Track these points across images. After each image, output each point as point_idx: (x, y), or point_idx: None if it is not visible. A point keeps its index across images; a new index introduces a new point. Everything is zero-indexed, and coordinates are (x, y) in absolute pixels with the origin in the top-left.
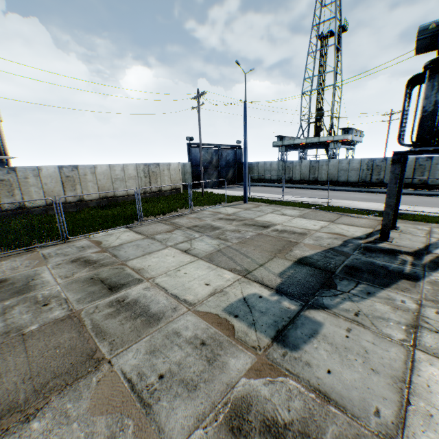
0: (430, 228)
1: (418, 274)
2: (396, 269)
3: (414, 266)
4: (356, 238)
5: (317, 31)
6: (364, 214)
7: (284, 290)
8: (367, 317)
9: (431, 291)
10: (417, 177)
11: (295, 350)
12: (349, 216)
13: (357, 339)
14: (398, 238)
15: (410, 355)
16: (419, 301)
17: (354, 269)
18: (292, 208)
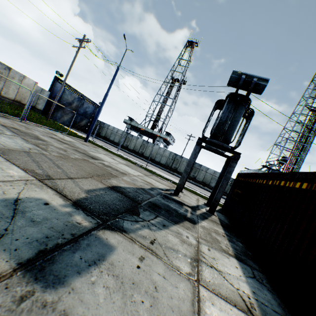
0: (198, 198)
1: (195, 220)
2: (183, 213)
3: (193, 214)
4: (160, 188)
5: (172, 74)
6: (166, 179)
7: (84, 205)
8: (161, 246)
9: (204, 232)
10: (193, 173)
11: (54, 286)
12: (157, 177)
13: (148, 271)
14: (183, 197)
15: (197, 292)
16: (198, 238)
17: (156, 206)
18: (121, 159)
